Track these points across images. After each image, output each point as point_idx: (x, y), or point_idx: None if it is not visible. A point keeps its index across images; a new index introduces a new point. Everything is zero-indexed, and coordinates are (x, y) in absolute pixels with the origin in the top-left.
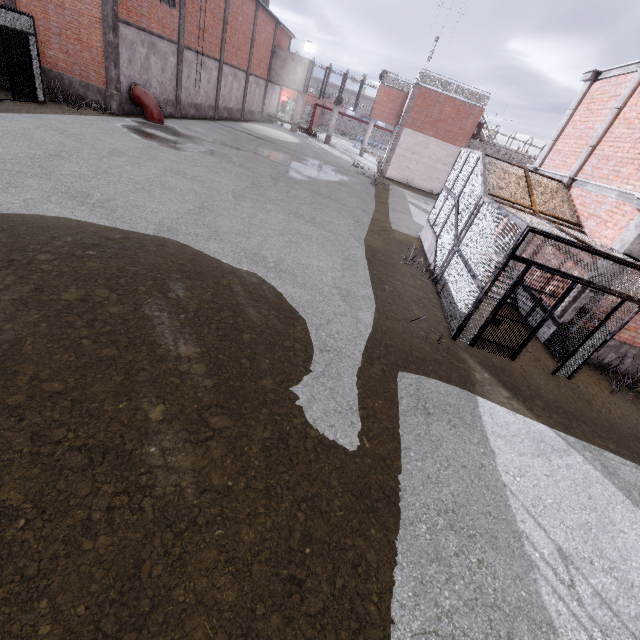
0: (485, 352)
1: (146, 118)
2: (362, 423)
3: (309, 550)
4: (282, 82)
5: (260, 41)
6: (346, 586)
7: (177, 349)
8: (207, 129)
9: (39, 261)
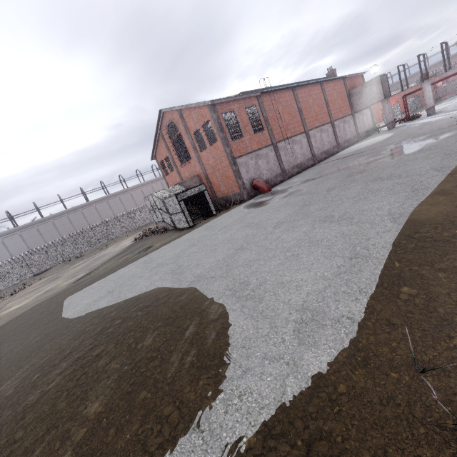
0: None
1: (261, 193)
2: None
3: None
4: (364, 106)
5: (333, 98)
6: None
7: (90, 406)
8: (301, 176)
9: (113, 325)
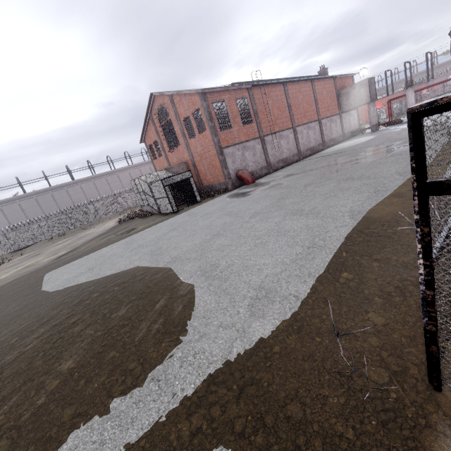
0: None
1: (245, 184)
2: None
3: None
4: (351, 107)
5: (323, 97)
6: None
7: (64, 363)
8: (285, 171)
9: (90, 298)
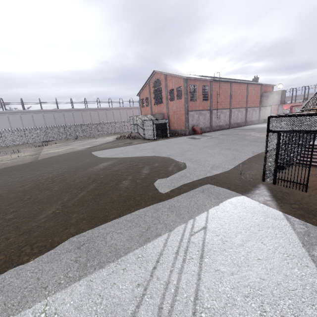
0: (283, 187)
1: (196, 134)
2: (173, 189)
3: (132, 199)
4: (268, 104)
5: (252, 94)
6: (133, 205)
7: (144, 171)
8: (220, 132)
9: (135, 160)
